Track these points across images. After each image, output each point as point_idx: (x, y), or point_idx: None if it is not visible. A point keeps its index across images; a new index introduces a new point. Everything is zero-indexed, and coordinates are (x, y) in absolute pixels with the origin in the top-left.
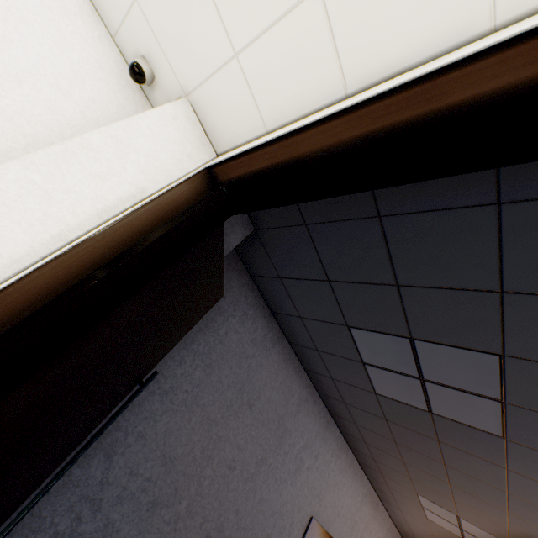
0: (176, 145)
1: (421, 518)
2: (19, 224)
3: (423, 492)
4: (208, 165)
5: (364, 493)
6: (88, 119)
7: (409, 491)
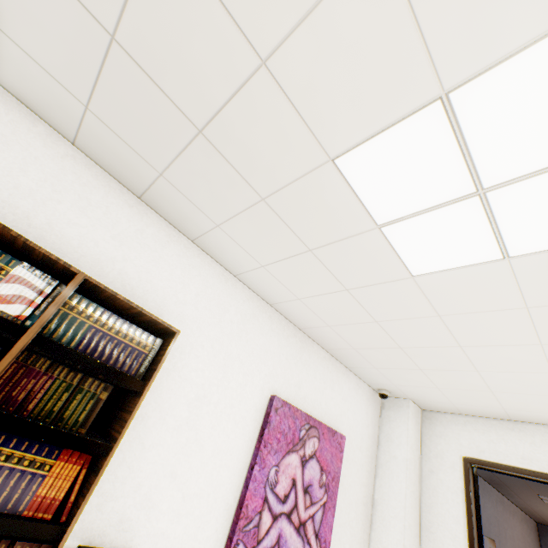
0: (415, 424)
1: (539, 502)
2: (414, 510)
3: (541, 494)
4: (465, 457)
5: (495, 498)
6: (373, 427)
7: (530, 493)
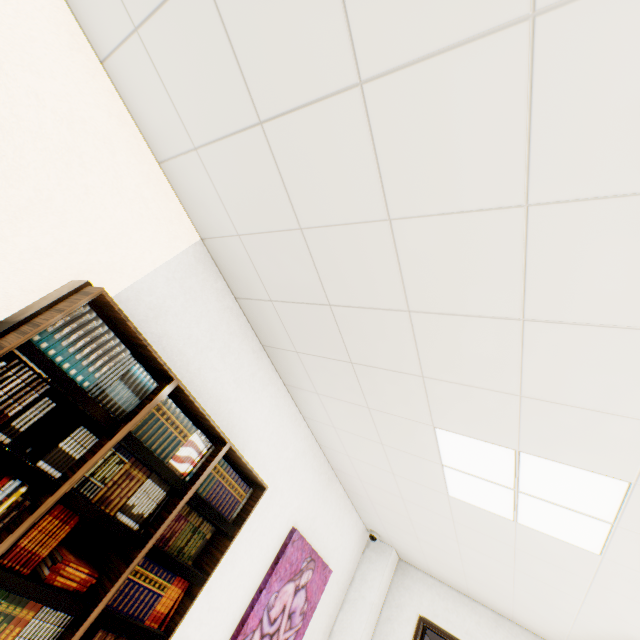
0: (390, 571)
1: None
2: None
3: None
4: (421, 616)
5: None
6: (354, 563)
7: None
